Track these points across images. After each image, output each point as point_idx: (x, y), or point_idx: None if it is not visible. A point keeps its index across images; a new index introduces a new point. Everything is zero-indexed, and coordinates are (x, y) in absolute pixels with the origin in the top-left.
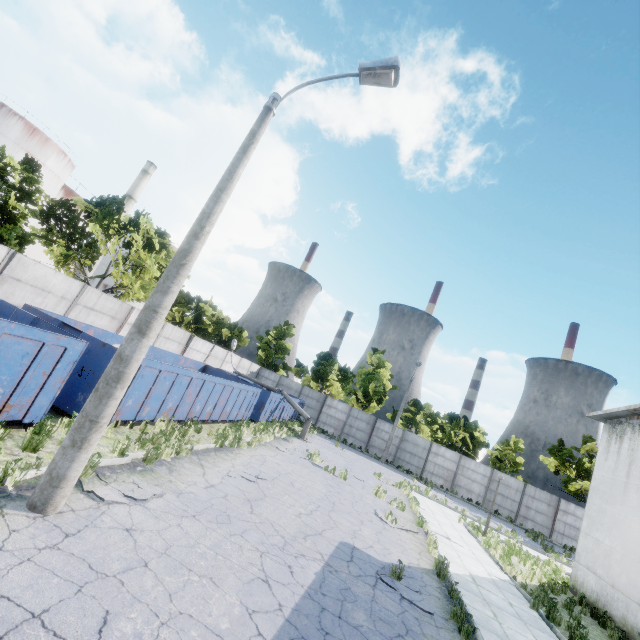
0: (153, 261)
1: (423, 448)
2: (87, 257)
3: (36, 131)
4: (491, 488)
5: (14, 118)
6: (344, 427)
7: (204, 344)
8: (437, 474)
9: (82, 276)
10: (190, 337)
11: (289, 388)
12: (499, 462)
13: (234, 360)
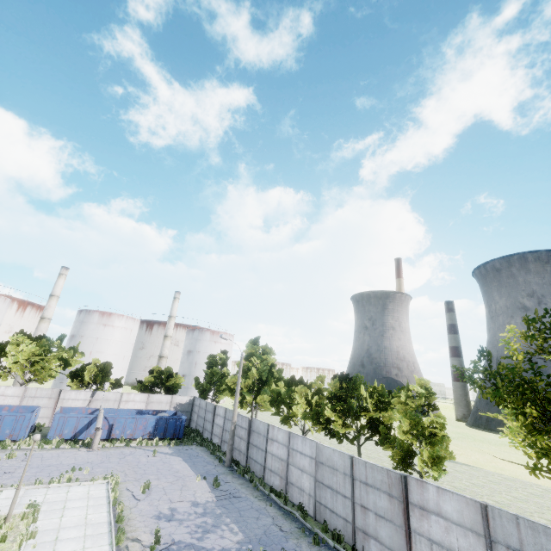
0: (21, 356)
1: (263, 436)
2: (5, 368)
3: (105, 313)
4: (318, 478)
5: (95, 313)
6: (223, 433)
7: (79, 393)
8: (274, 470)
9: (13, 378)
10: (60, 391)
11: (202, 408)
12: (386, 430)
13: (139, 398)
